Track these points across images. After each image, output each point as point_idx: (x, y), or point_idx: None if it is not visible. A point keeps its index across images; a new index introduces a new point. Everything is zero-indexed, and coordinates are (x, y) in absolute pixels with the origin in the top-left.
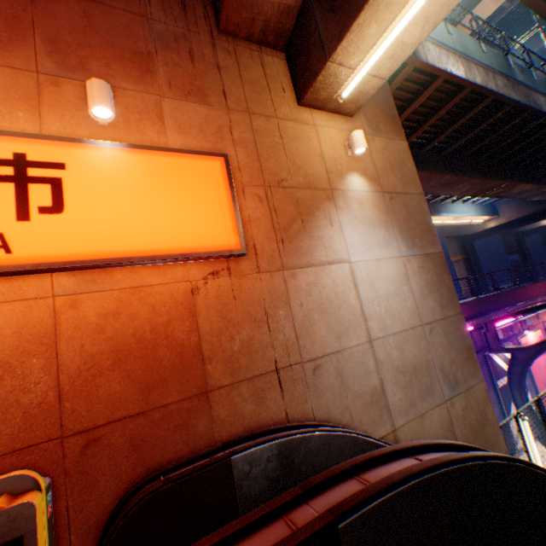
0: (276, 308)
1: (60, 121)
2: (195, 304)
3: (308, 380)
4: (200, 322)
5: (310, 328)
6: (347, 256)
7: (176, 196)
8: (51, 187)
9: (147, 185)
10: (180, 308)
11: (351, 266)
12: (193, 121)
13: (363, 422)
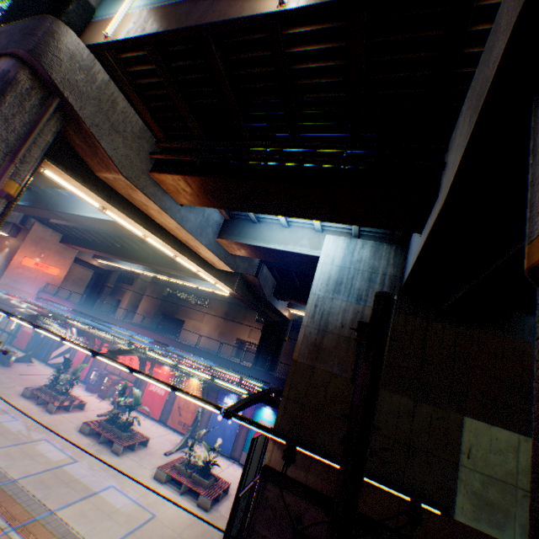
0: None
1: None
2: None
3: None
4: None
5: None
6: None
7: None
8: None
9: None
10: None
11: None
12: None
13: None
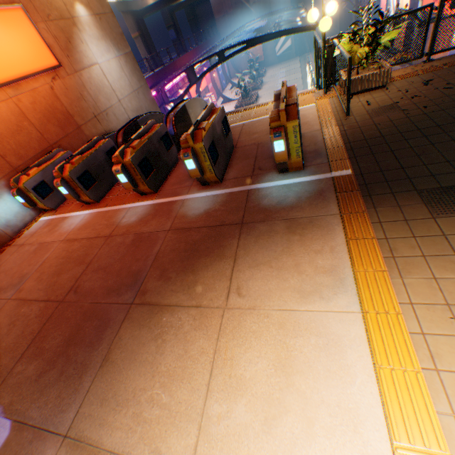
0: (84, 92)
1: None
2: (57, 95)
3: (107, 120)
4: (63, 102)
5: (98, 99)
6: (97, 61)
7: (20, 39)
8: None
9: (5, 35)
10: (53, 97)
11: (100, 67)
12: None
13: None
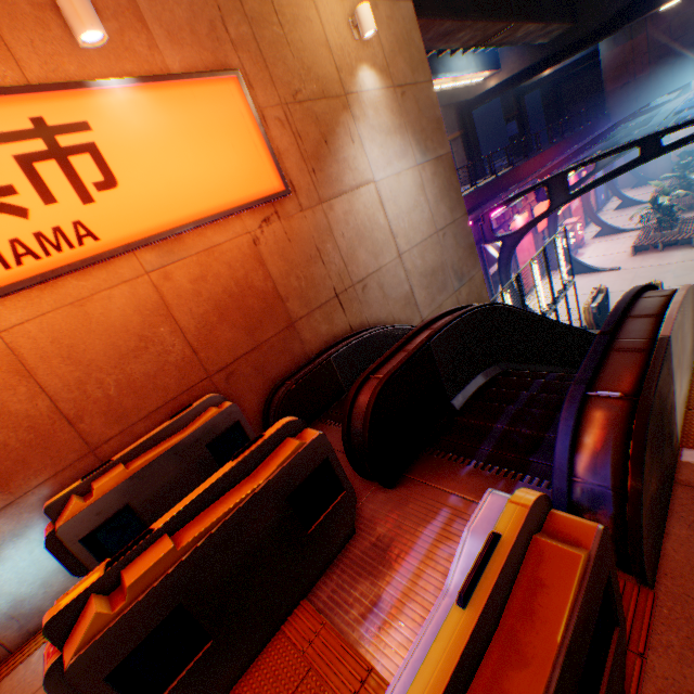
0: (325, 243)
1: (34, 53)
2: (261, 255)
3: (360, 299)
4: (270, 270)
5: (354, 255)
6: (372, 176)
7: (209, 141)
8: (91, 157)
9: (177, 133)
10: (250, 261)
11: (376, 187)
12: (179, 19)
13: (401, 321)
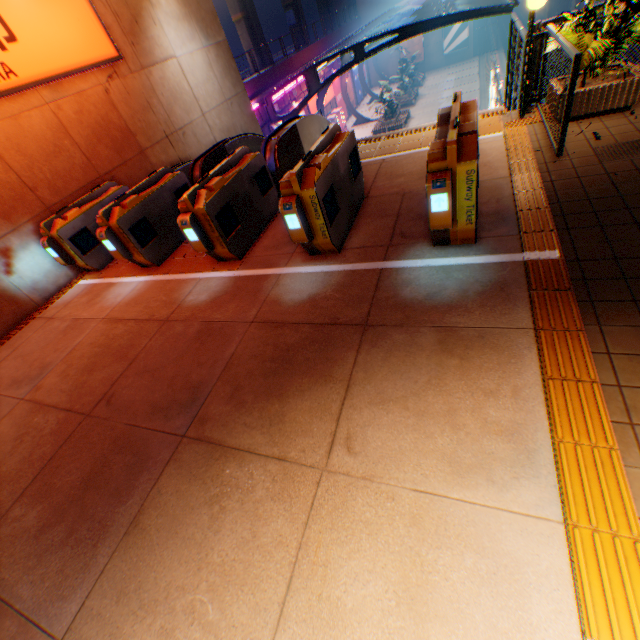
0: (152, 99)
1: None
2: (114, 102)
3: (184, 142)
4: (122, 114)
5: (173, 111)
6: (174, 53)
7: (64, 16)
8: None
9: (43, 7)
10: (108, 105)
11: (179, 62)
12: None
13: None
